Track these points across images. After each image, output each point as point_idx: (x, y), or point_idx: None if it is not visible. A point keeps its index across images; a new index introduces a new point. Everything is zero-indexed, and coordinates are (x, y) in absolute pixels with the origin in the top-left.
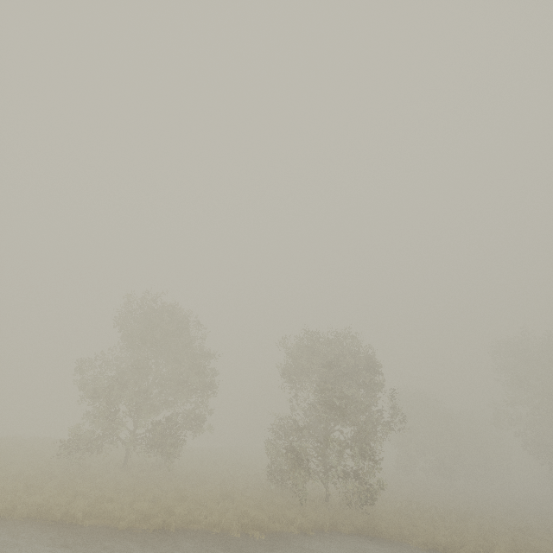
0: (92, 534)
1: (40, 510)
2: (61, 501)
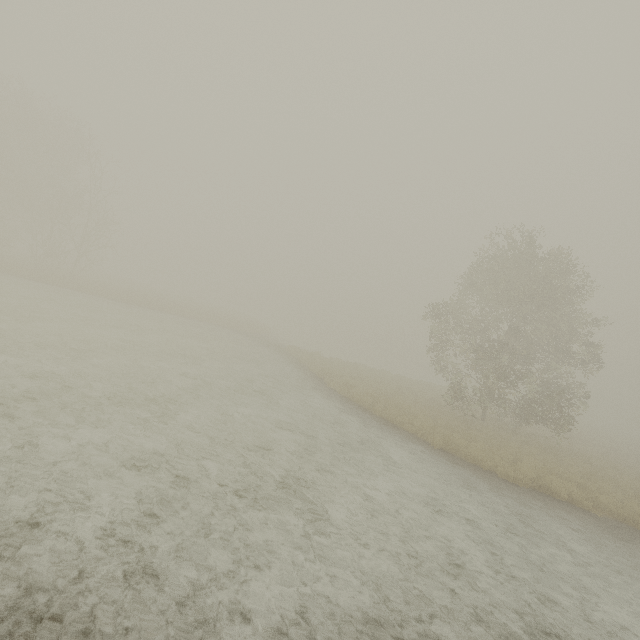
0: (630, 534)
1: (536, 483)
2: (555, 481)
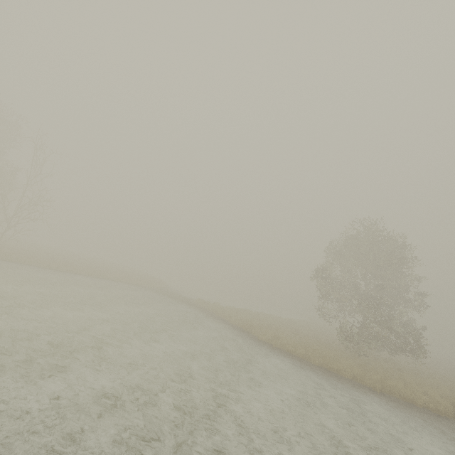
0: None
1: (454, 413)
2: None
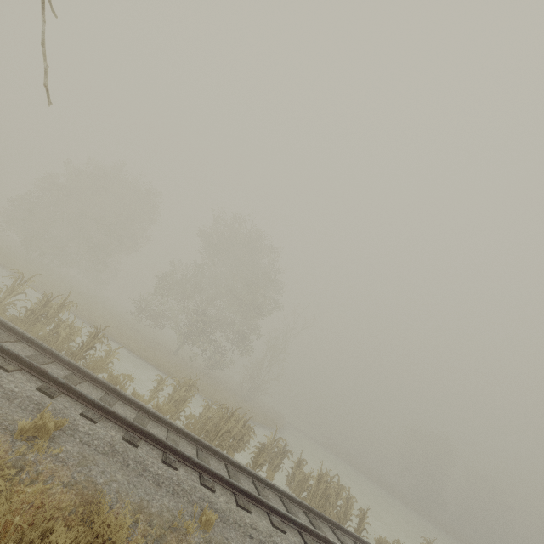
0: None
1: None
2: None
